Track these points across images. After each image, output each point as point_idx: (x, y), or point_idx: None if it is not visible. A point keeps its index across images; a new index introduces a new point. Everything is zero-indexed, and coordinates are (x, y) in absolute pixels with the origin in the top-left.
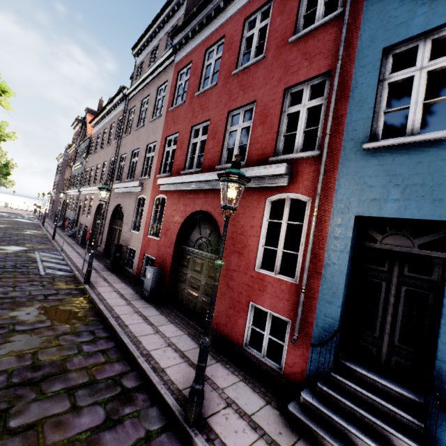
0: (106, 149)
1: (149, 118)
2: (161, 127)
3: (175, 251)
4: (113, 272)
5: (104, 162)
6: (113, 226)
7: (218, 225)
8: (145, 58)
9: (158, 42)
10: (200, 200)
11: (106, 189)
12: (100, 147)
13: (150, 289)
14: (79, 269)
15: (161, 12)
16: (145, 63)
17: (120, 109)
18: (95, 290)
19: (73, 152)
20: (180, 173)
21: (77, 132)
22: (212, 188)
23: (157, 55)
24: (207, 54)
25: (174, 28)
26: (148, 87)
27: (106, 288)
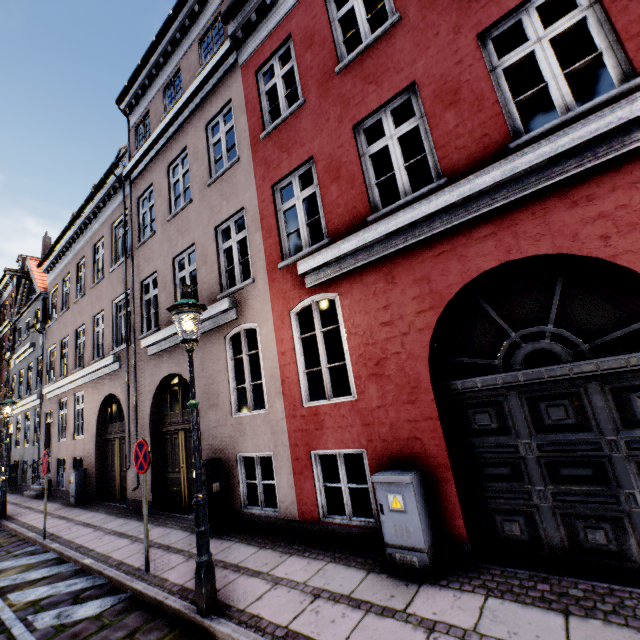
0: (93, 291)
1: (202, 181)
2: (247, 177)
3: (437, 404)
4: (222, 536)
5: (94, 315)
6: (162, 429)
7: (620, 264)
8: (152, 105)
9: (177, 66)
10: (484, 243)
11: (196, 304)
12: (76, 295)
13: (424, 540)
14: (133, 568)
15: (175, 12)
16: (155, 111)
17: (112, 208)
18: (263, 629)
19: (6, 337)
20: (362, 226)
21: (8, 298)
22: (532, 191)
23: (183, 82)
24: (329, 3)
25: (211, 27)
26: (178, 138)
27: (280, 600)
